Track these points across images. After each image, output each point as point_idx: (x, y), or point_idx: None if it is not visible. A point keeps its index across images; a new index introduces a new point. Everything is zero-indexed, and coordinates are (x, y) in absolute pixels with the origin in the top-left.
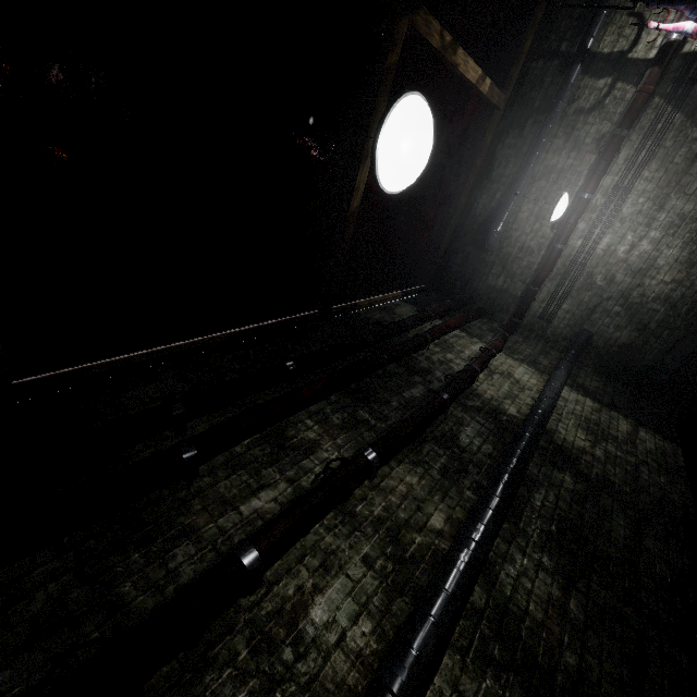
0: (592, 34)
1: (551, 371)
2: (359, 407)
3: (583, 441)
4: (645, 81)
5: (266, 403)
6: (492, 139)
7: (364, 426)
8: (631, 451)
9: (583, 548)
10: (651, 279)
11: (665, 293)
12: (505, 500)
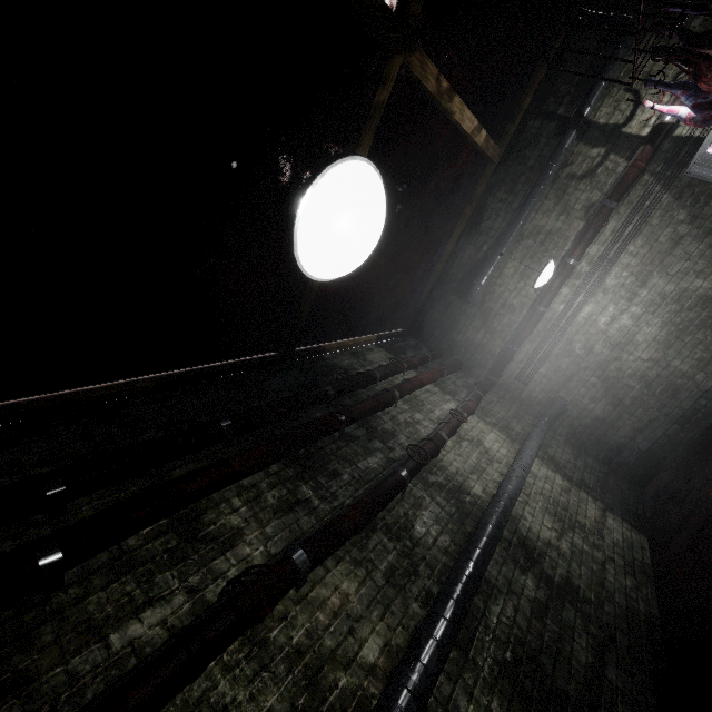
0: (590, 103)
1: (523, 440)
2: (303, 481)
3: (549, 531)
4: (637, 157)
5: (180, 480)
6: (484, 191)
7: (304, 508)
8: (598, 544)
9: (539, 685)
10: (629, 354)
11: (642, 370)
12: (455, 623)
